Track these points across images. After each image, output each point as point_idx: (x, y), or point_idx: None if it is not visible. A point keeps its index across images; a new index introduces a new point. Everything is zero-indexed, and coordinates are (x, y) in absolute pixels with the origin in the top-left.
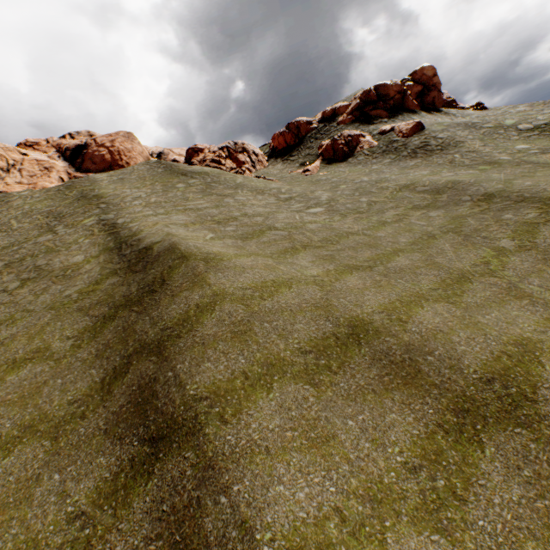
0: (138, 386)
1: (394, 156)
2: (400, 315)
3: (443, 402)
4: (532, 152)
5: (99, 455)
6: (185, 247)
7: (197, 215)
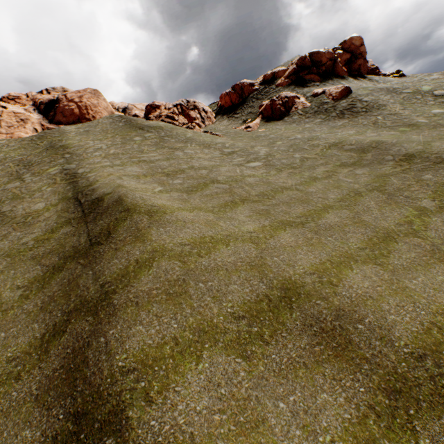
0: (72, 349)
1: (324, 117)
2: (331, 278)
3: (374, 379)
4: None
5: (25, 427)
6: (132, 200)
7: (149, 167)
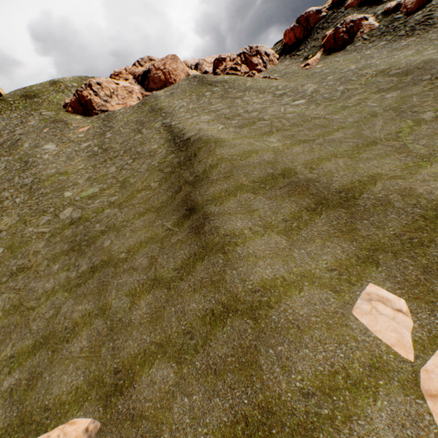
0: (185, 195)
1: (390, 38)
2: (312, 165)
3: (312, 201)
4: None
5: (173, 216)
6: (205, 135)
7: (216, 115)
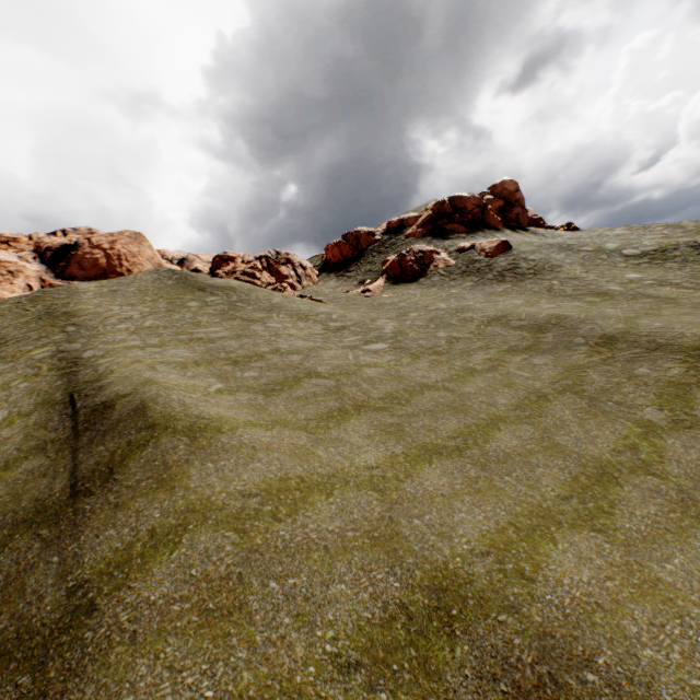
0: None
1: (476, 279)
2: (521, 562)
3: None
4: (647, 283)
5: None
6: (165, 408)
7: (206, 348)
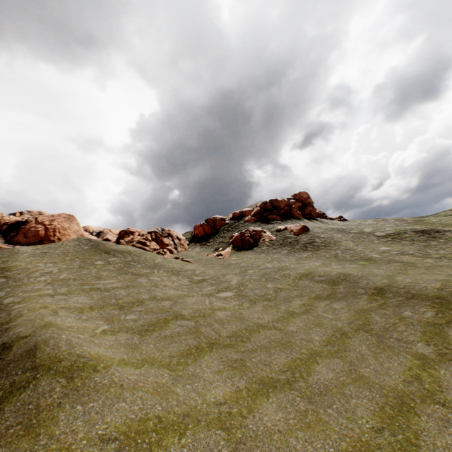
0: None
1: (289, 248)
2: None
3: None
4: (394, 253)
5: None
6: (53, 350)
7: (101, 296)
